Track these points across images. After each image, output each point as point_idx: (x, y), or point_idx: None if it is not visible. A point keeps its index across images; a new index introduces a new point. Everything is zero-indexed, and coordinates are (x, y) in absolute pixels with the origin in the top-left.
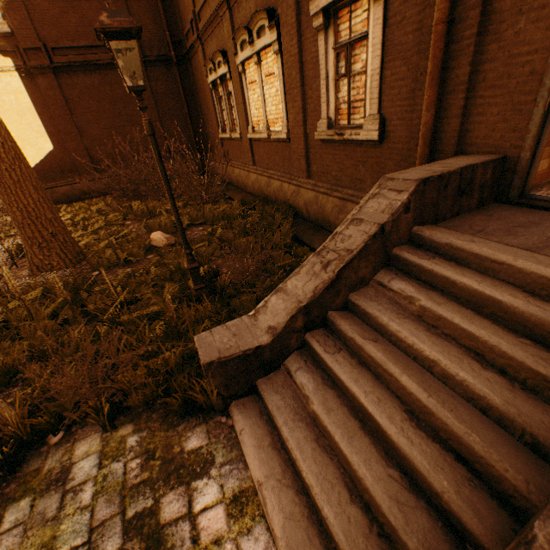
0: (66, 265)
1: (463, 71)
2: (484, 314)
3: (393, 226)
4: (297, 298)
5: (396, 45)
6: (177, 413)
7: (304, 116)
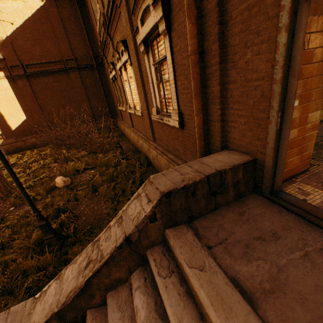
0: None
1: (216, 89)
2: None
3: (141, 234)
4: (60, 296)
5: (180, 65)
6: None
7: (147, 104)
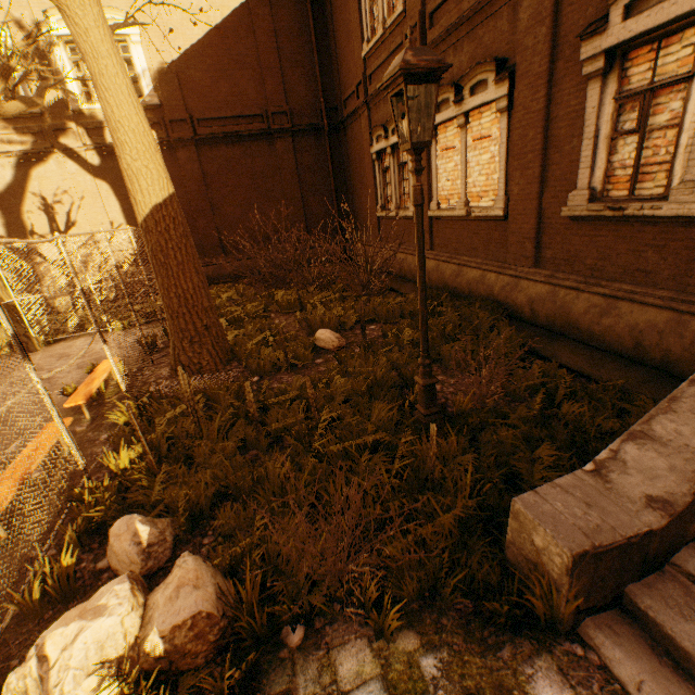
0: (216, 365)
1: None
2: None
3: None
4: None
5: None
6: (483, 623)
7: (541, 187)
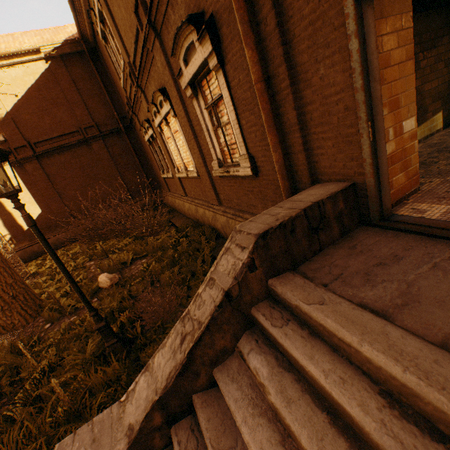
0: (26, 320)
1: (291, 115)
2: (342, 423)
3: (241, 288)
4: (156, 385)
5: (241, 100)
6: None
7: (203, 159)
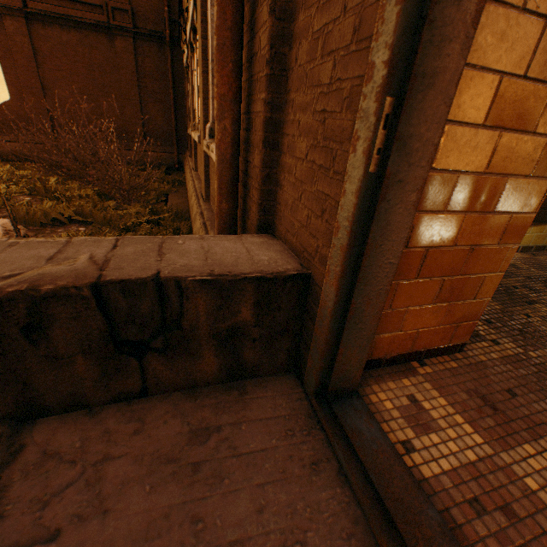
0: None
1: (265, 30)
2: None
3: None
4: None
5: None
6: None
7: (206, 116)
